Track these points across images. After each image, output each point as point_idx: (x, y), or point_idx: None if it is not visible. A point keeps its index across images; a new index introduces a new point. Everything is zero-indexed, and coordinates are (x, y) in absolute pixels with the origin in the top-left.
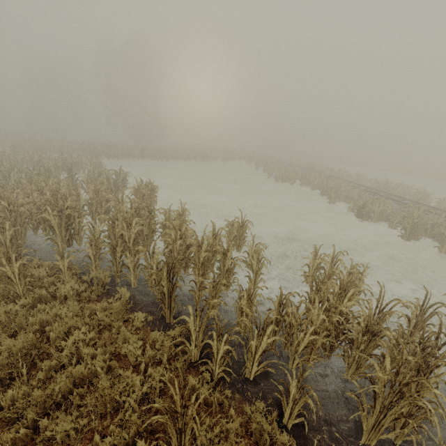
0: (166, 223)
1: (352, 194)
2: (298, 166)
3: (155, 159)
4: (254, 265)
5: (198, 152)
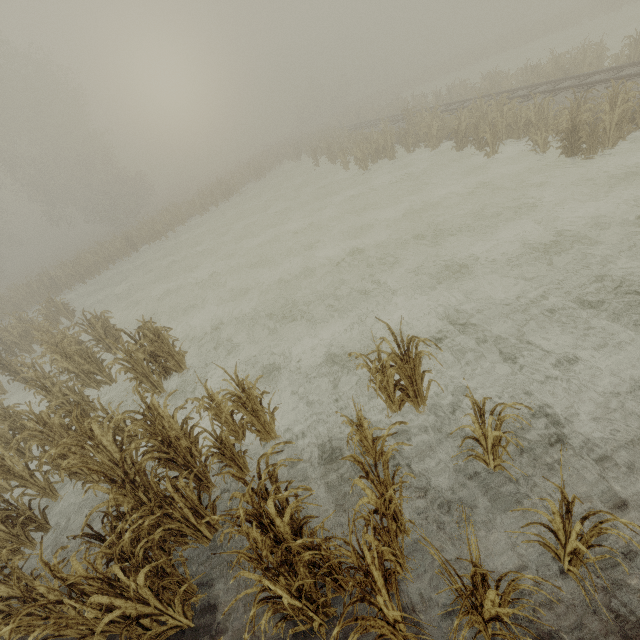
0: (218, 441)
1: (521, 115)
2: (383, 121)
3: (155, 239)
4: (554, 523)
5: (212, 191)
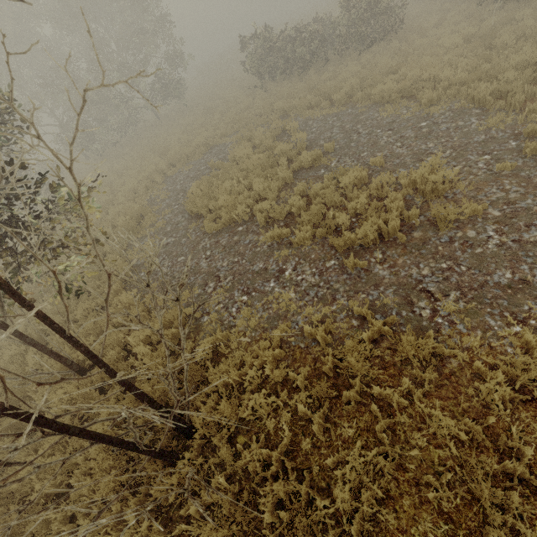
0: None
1: None
2: None
3: None
4: None
5: None
